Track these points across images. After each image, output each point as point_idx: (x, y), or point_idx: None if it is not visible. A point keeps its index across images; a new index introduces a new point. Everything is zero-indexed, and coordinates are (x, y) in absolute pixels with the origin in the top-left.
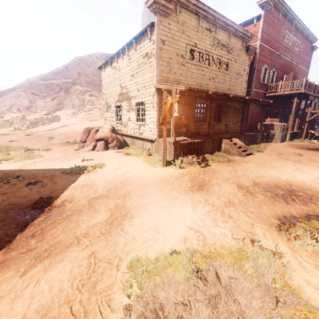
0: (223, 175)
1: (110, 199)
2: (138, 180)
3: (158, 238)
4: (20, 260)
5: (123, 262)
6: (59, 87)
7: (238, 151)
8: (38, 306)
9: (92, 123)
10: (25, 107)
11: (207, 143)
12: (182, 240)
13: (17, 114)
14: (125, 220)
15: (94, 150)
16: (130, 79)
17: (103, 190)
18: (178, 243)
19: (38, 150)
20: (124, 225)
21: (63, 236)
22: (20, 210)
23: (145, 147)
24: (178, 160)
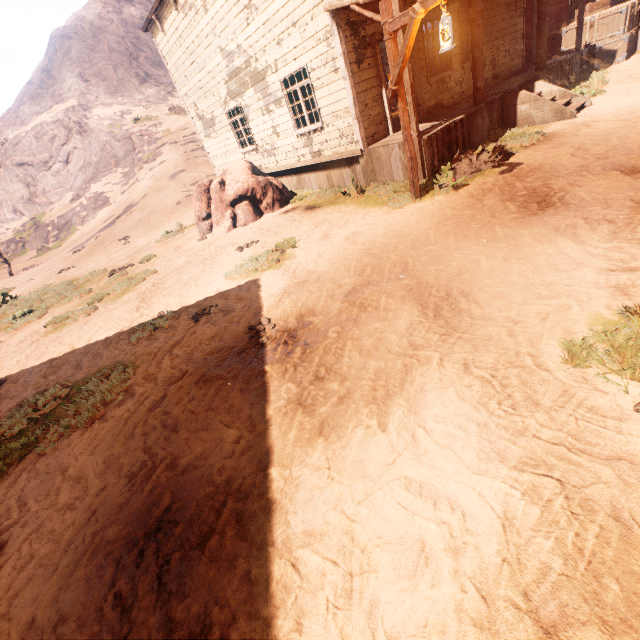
0: (564, 166)
1: (382, 284)
2: (396, 239)
3: (562, 306)
4: (348, 414)
5: (544, 358)
6: (63, 128)
7: (554, 111)
8: (476, 453)
9: (179, 180)
10: (24, 202)
11: (479, 118)
12: (616, 294)
13: (19, 222)
14: (457, 303)
15: (238, 226)
16: (245, 19)
17: (350, 277)
18: (616, 300)
19: (132, 266)
20: (468, 309)
21: (375, 362)
22: (239, 355)
23: (335, 181)
24: (448, 172)
